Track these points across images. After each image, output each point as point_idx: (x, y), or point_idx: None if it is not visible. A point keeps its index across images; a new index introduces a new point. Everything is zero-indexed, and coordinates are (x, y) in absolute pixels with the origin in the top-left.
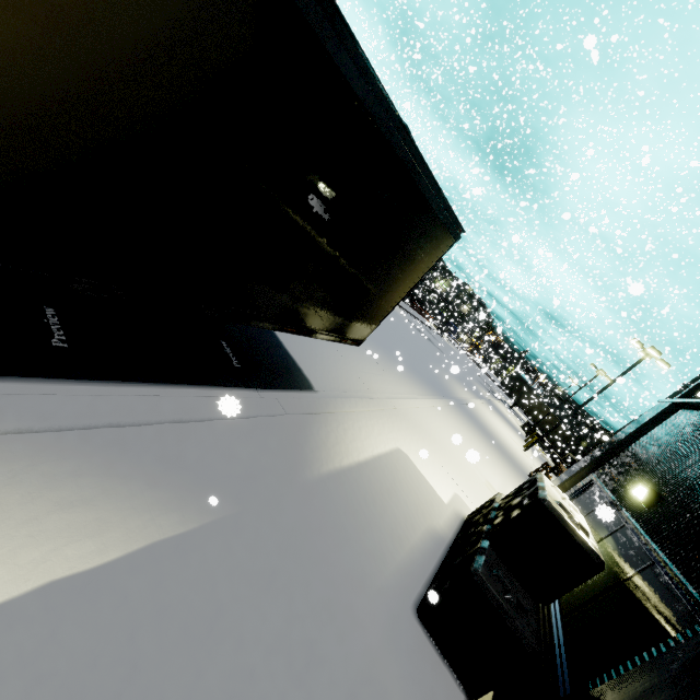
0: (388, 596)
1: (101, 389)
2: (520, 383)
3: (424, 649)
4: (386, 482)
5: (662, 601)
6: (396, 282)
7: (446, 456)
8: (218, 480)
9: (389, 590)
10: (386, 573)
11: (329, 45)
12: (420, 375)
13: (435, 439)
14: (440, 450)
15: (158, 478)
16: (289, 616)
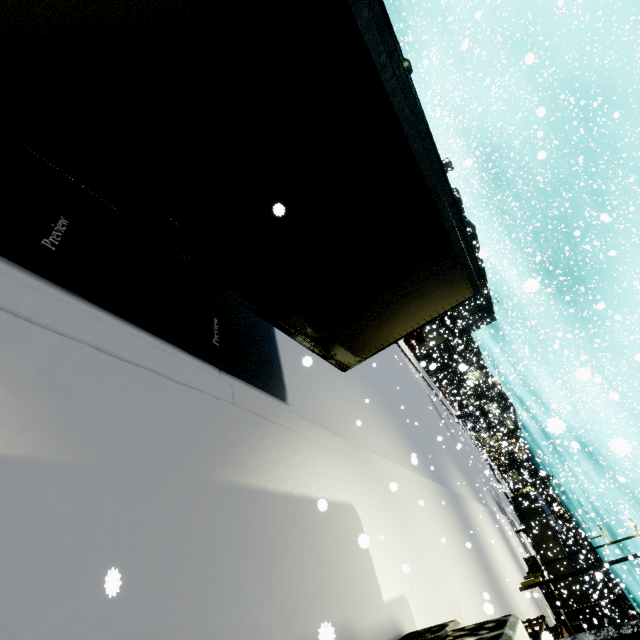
0: None
1: (50, 291)
2: (534, 506)
3: None
4: (314, 534)
5: None
6: (397, 314)
7: (411, 544)
8: (96, 424)
9: None
10: None
11: (355, 7)
12: (418, 447)
13: (405, 517)
14: (406, 532)
15: (24, 385)
16: (51, 639)
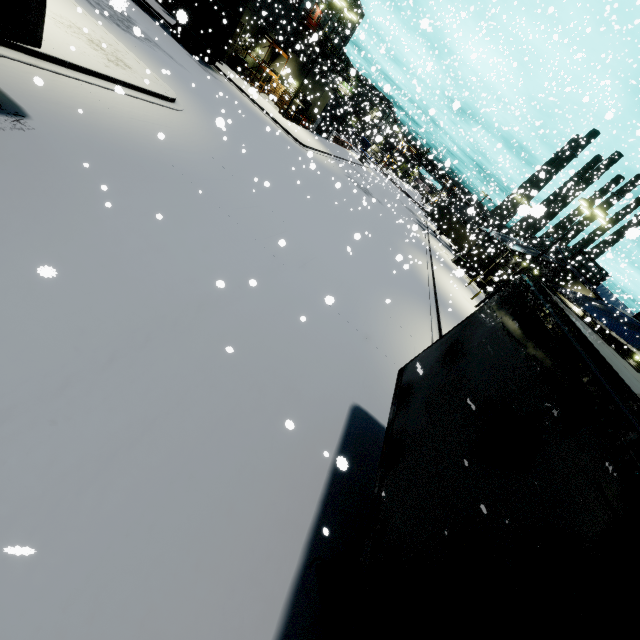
0: None
1: None
2: (446, 213)
3: None
4: None
5: None
6: None
7: None
8: None
9: None
10: None
11: None
12: (410, 290)
13: None
14: None
15: None
16: None
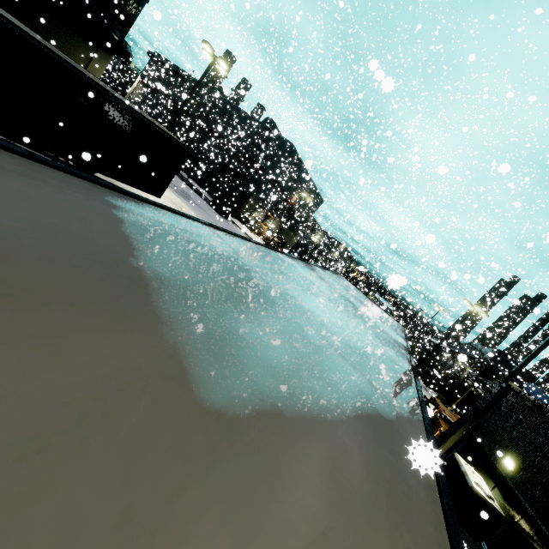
0: None
1: None
2: None
3: None
4: None
5: (536, 539)
6: None
7: None
8: None
9: None
10: None
11: None
12: None
13: None
14: None
15: None
16: None
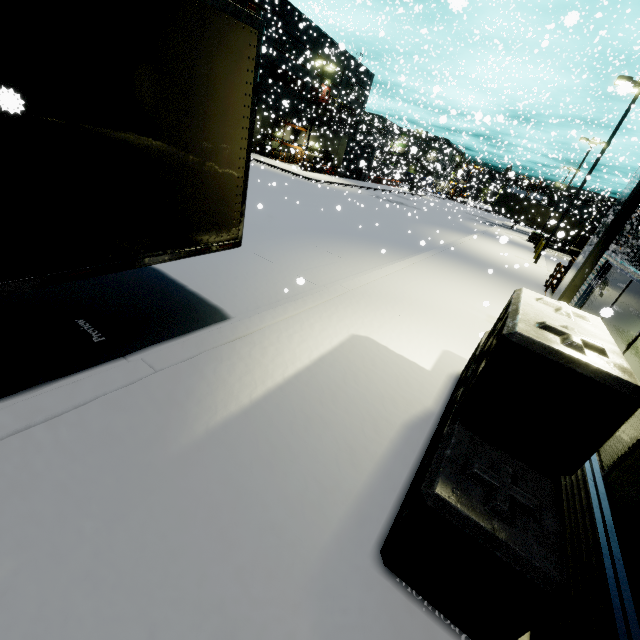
0: (326, 559)
1: None
2: (511, 199)
3: (397, 613)
4: (331, 387)
5: None
6: (209, 139)
7: (428, 313)
8: None
9: (330, 546)
10: (324, 522)
11: None
12: (390, 242)
13: (411, 300)
14: (417, 310)
15: None
16: None
